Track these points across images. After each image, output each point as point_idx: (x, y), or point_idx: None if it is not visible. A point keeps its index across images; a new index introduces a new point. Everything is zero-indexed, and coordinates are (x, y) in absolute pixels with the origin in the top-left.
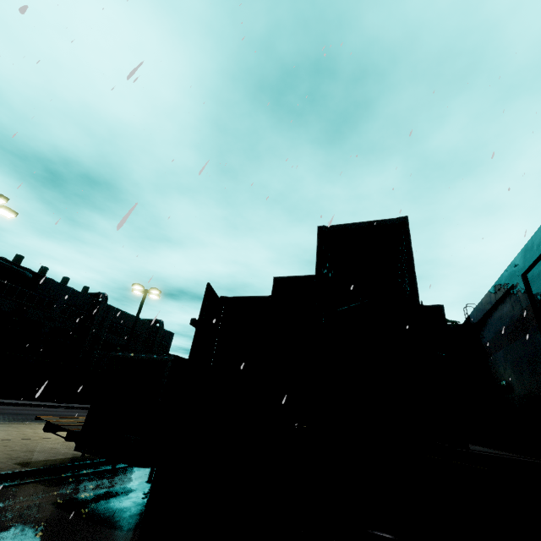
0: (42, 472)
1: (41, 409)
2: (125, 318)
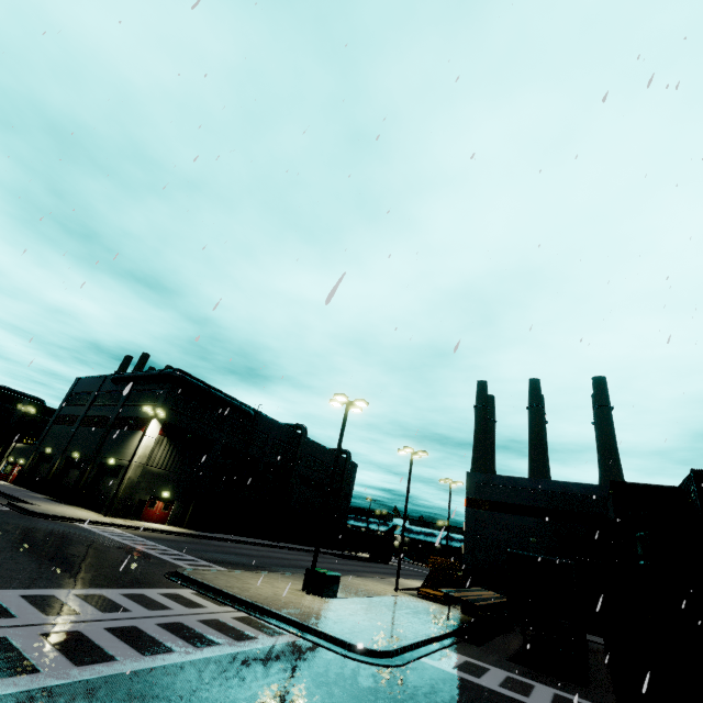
0: (456, 633)
1: (279, 551)
2: (317, 449)
